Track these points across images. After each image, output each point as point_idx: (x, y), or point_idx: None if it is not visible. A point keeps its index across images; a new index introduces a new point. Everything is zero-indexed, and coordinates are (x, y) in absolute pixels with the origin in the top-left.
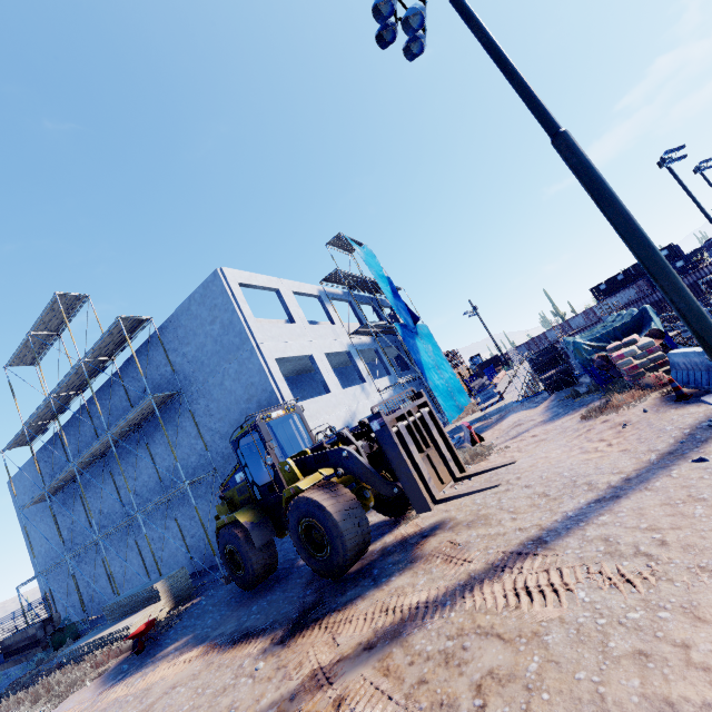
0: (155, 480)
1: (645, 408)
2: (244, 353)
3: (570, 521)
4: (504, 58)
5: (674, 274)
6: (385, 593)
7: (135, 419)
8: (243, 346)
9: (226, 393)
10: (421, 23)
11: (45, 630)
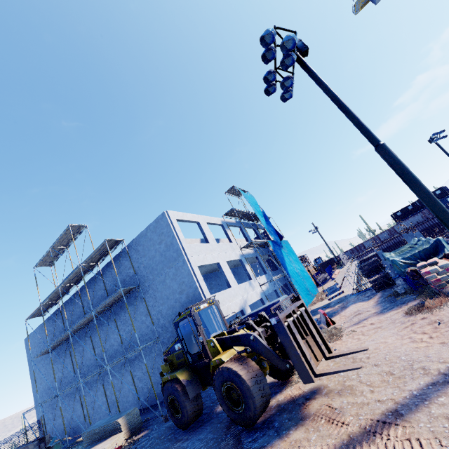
0: (118, 342)
1: None
2: (179, 262)
3: (416, 398)
4: (342, 104)
5: None
6: (287, 444)
7: (109, 303)
8: (178, 258)
9: (166, 287)
10: (291, 84)
11: (39, 446)
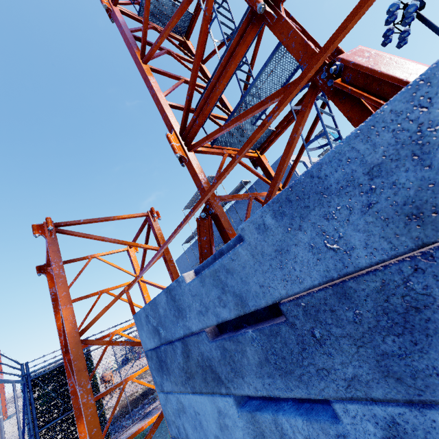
0: None
1: None
2: None
3: None
4: None
5: None
6: None
7: None
8: None
9: None
10: (407, 34)
11: None
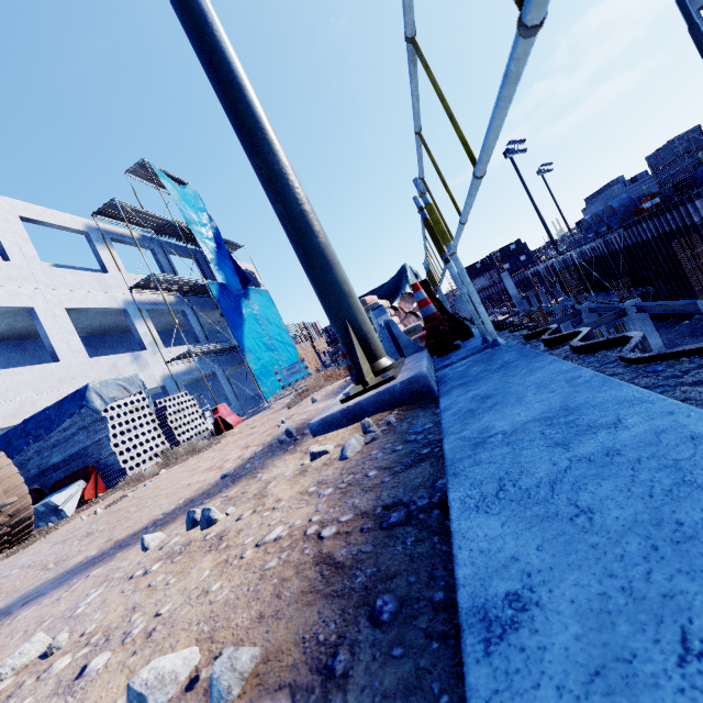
0: None
1: (315, 397)
2: None
3: None
4: None
5: (271, 144)
6: None
7: None
8: None
9: None
10: None
11: None
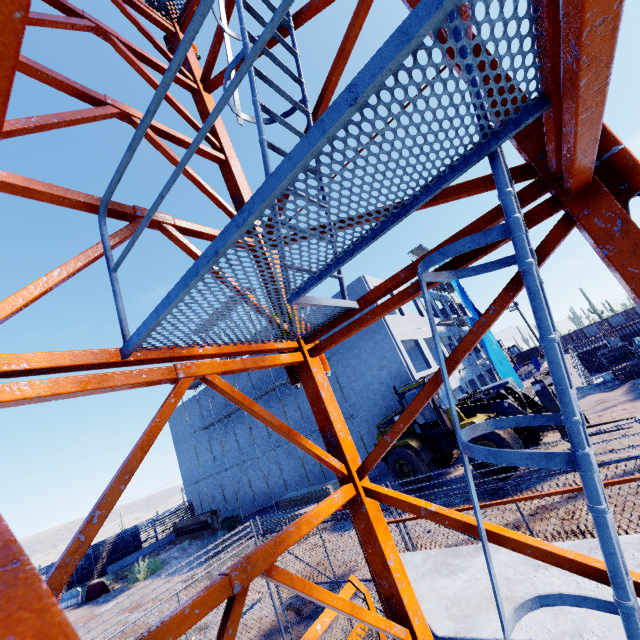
0: (295, 420)
1: None
2: (379, 335)
3: None
4: None
5: None
6: (558, 482)
7: None
8: (378, 330)
9: (361, 362)
10: None
11: (212, 518)
